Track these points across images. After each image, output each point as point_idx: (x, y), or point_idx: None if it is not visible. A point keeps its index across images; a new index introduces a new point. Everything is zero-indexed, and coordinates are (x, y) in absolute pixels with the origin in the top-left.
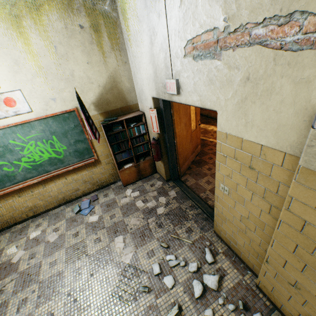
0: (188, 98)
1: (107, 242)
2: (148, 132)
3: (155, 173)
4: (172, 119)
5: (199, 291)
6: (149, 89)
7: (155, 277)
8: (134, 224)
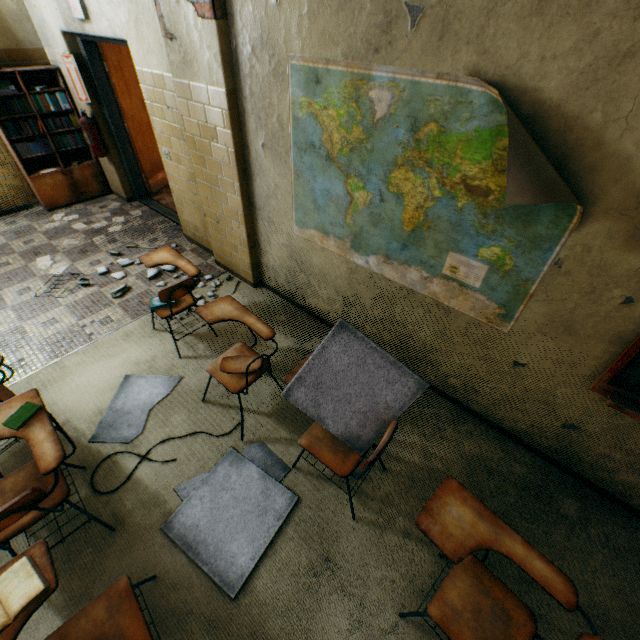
0: (100, 26)
1: (23, 264)
2: (78, 109)
3: (110, 194)
4: (110, 83)
5: (153, 274)
6: (53, 15)
7: (101, 277)
8: (70, 245)
